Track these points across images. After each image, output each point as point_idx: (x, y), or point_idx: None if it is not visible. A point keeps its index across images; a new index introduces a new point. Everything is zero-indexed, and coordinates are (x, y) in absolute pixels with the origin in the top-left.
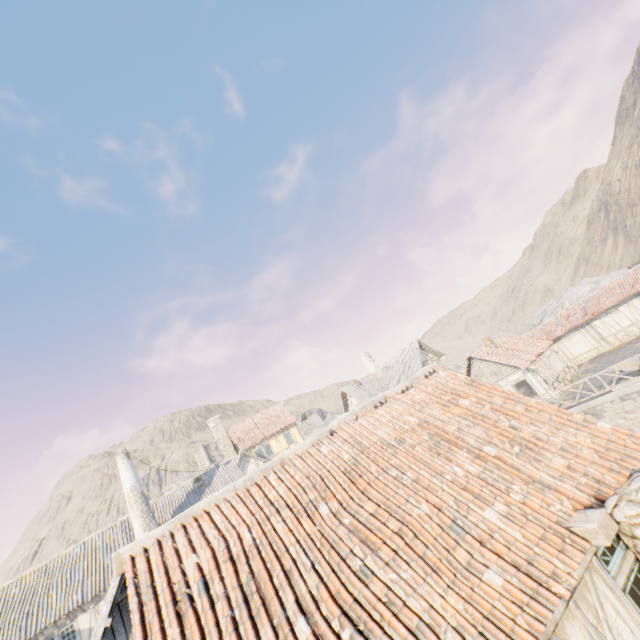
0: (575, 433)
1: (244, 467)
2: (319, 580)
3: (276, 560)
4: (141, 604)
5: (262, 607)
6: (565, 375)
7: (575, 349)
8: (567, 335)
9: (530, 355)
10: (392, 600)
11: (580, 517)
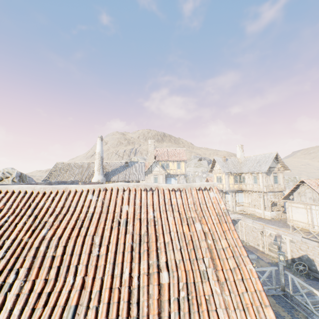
0: None
1: (154, 167)
2: None
3: None
4: None
5: None
6: None
7: None
8: None
9: None
10: None
11: None
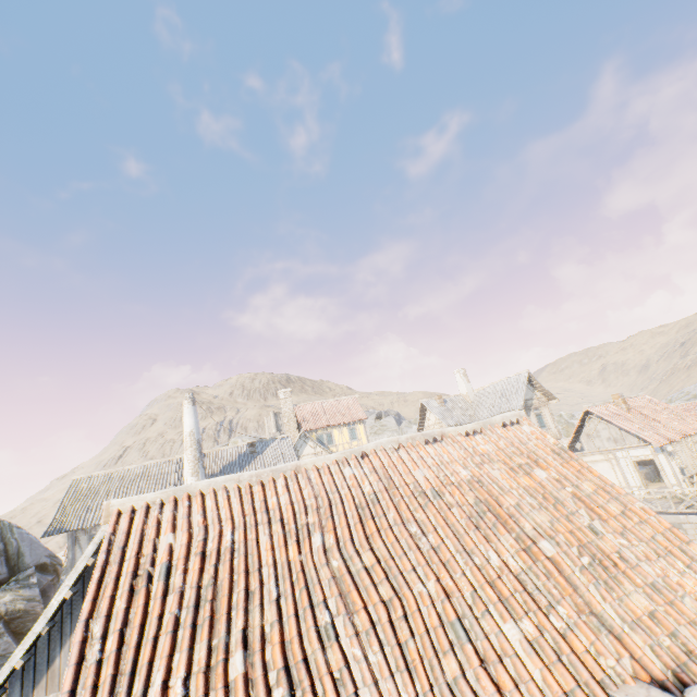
0: (683, 571)
1: (301, 447)
2: (276, 618)
3: (243, 575)
4: (106, 563)
5: (208, 620)
6: None
7: None
8: None
9: (672, 432)
10: (344, 680)
11: (638, 692)
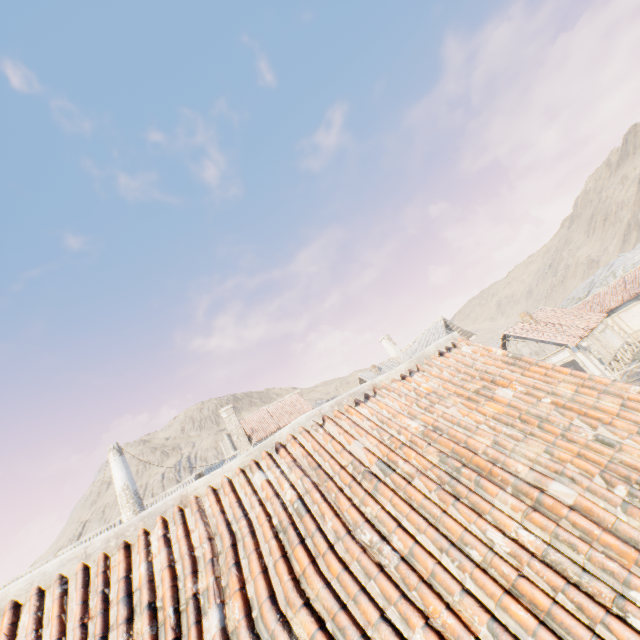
0: None
1: None
2: None
3: None
4: None
5: None
6: (625, 353)
7: (635, 322)
8: (624, 306)
9: (580, 330)
10: None
11: None
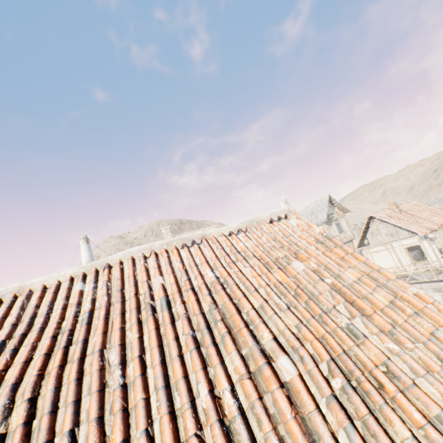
0: None
1: None
2: None
3: None
4: None
5: None
6: None
7: None
8: None
9: (433, 224)
10: None
11: None
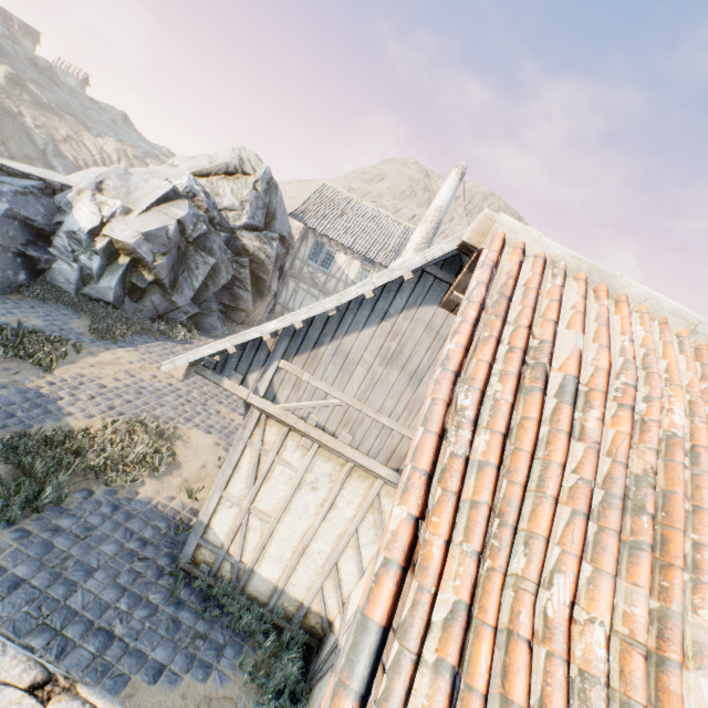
0: None
1: None
2: None
3: None
4: (483, 305)
5: (649, 554)
6: None
7: None
8: None
9: None
10: None
11: None
